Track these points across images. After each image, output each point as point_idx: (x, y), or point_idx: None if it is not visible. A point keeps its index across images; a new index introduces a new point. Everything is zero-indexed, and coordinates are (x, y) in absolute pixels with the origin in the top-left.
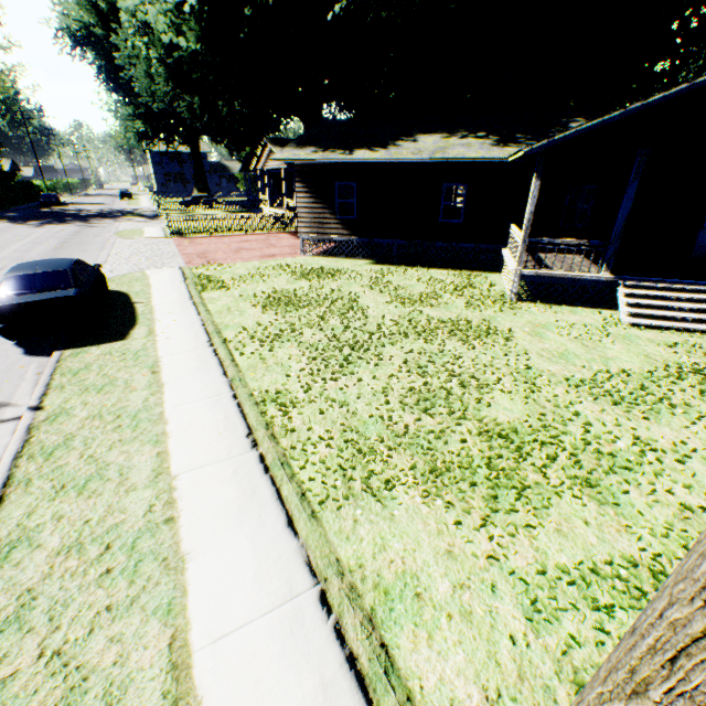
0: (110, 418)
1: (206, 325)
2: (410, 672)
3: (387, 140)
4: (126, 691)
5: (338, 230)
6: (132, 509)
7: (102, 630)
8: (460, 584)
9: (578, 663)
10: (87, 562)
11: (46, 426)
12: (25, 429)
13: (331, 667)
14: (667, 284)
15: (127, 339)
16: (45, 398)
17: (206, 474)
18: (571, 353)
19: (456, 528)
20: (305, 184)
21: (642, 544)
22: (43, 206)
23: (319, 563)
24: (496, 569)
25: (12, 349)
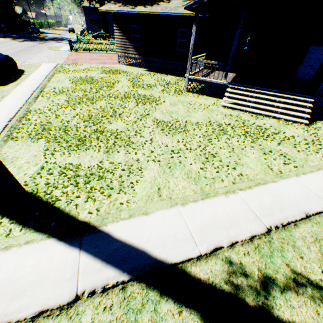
0: None
1: (40, 85)
2: None
3: (156, 1)
4: None
5: (132, 51)
6: None
7: None
8: (28, 162)
9: (36, 181)
10: None
11: None
12: None
13: None
14: (250, 88)
15: (6, 86)
16: None
17: None
18: (177, 112)
19: (46, 151)
20: (117, 25)
21: (101, 164)
22: (32, 33)
23: None
24: (44, 161)
25: None
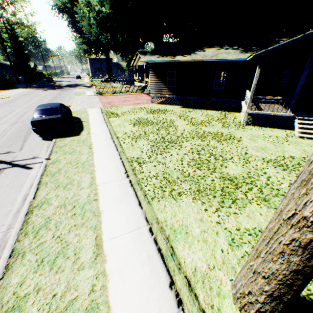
0: (74, 164)
1: (110, 131)
2: (181, 256)
3: (191, 51)
4: (81, 250)
5: (167, 92)
6: (82, 195)
7: (73, 231)
8: (204, 230)
9: None
10: (67, 210)
11: (52, 165)
12: (44, 166)
13: (151, 251)
14: None
15: (80, 135)
16: (51, 156)
17: (109, 185)
18: (268, 148)
19: (205, 211)
20: (153, 72)
21: None
22: (46, 82)
23: (149, 218)
24: (219, 227)
25: (38, 137)
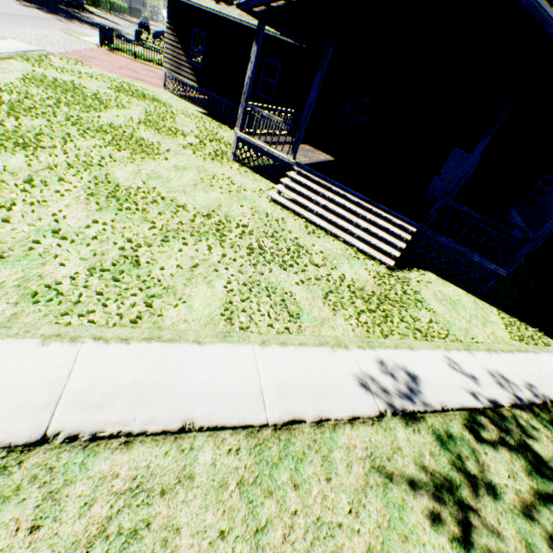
0: None
1: None
2: None
3: None
4: None
5: (189, 74)
6: None
7: None
8: None
9: None
10: None
11: None
12: None
13: None
14: (327, 182)
15: None
16: None
17: None
18: (168, 181)
19: None
20: (172, 22)
21: None
22: (66, 5)
23: None
24: None
25: None
